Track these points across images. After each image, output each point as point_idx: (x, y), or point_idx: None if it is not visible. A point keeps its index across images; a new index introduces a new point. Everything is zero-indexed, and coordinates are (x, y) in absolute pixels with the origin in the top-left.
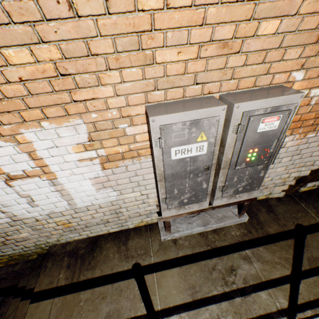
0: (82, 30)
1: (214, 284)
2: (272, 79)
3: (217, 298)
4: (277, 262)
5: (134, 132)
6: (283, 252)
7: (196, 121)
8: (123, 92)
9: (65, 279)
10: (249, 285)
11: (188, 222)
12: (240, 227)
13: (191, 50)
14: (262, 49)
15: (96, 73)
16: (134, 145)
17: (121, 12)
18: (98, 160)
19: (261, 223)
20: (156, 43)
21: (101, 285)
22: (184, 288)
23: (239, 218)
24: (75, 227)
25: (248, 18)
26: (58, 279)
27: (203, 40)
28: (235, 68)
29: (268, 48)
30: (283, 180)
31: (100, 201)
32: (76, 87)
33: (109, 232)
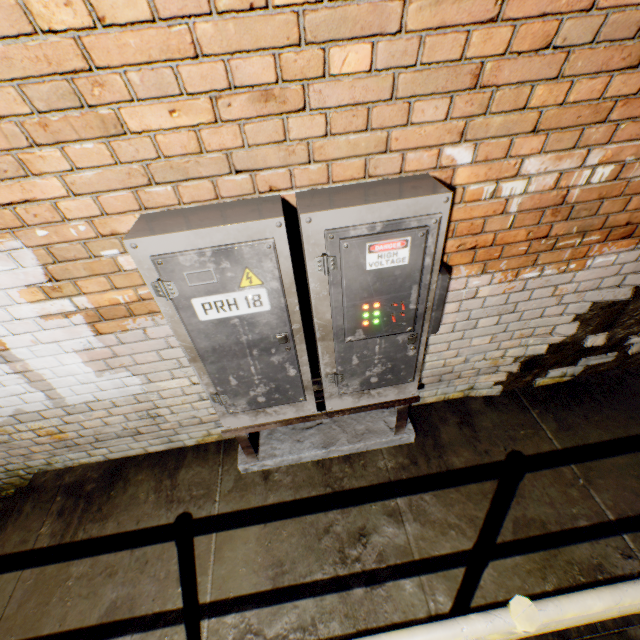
0: None
1: (320, 561)
2: (402, 161)
3: (319, 587)
4: (453, 524)
5: None
6: (469, 506)
7: (225, 248)
8: (85, 188)
9: (50, 536)
10: (387, 565)
11: (296, 438)
12: (399, 452)
13: (196, 105)
14: (356, 102)
15: (13, 152)
16: (146, 290)
17: (10, 36)
18: (81, 317)
19: (441, 447)
20: (114, 93)
21: (112, 551)
22: (262, 565)
23: (397, 435)
24: (74, 440)
25: (296, 42)
26: (38, 536)
27: (214, 87)
28: (309, 141)
29: (369, 100)
30: (492, 362)
31: (112, 393)
32: None
33: (149, 452)
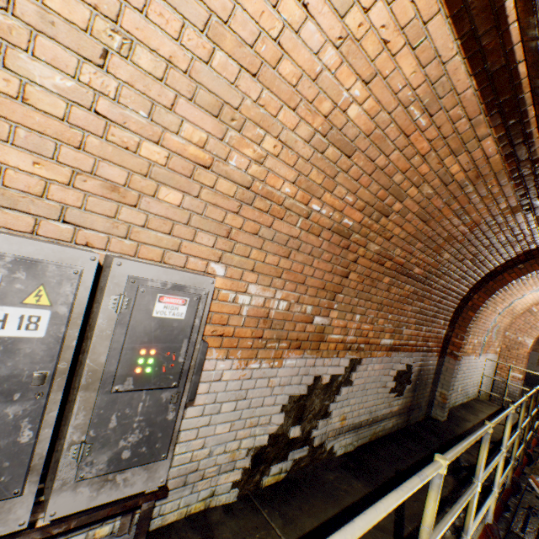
0: None
1: None
2: (187, 260)
3: None
4: None
5: None
6: None
7: (31, 259)
8: None
9: None
10: None
11: None
12: None
13: (59, 169)
14: (168, 217)
15: None
16: None
17: None
18: None
19: None
20: None
21: None
22: None
23: None
24: None
25: (145, 174)
26: None
27: (81, 167)
28: (132, 225)
29: (176, 220)
30: (231, 455)
31: None
32: None
33: None
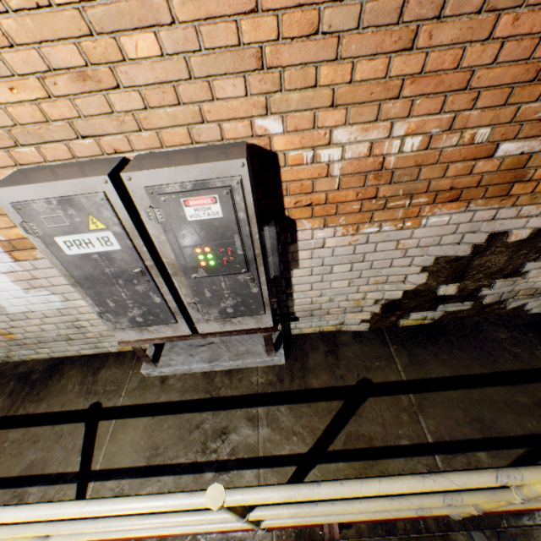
0: None
1: (186, 449)
2: (221, 130)
3: (180, 468)
4: (297, 432)
5: None
6: (314, 419)
7: (66, 198)
8: None
9: (0, 410)
10: (236, 458)
11: (190, 353)
12: (271, 371)
13: (29, 84)
14: (161, 81)
15: None
16: None
17: None
18: None
19: (306, 369)
20: None
21: (40, 425)
22: (143, 447)
23: (269, 357)
24: (22, 340)
25: (88, 33)
26: None
27: (37, 69)
28: (134, 113)
29: (172, 80)
30: (355, 303)
31: (41, 307)
32: None
33: (82, 354)
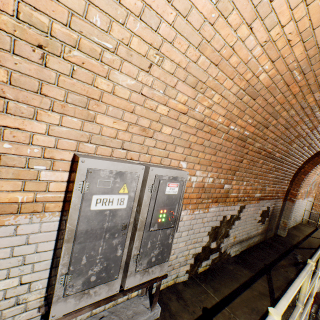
0: (44, 74)
1: None
2: (170, 162)
3: None
4: None
5: (51, 178)
6: None
7: (121, 172)
8: (56, 133)
9: None
10: None
11: None
12: None
13: (123, 124)
14: (164, 141)
15: (37, 108)
16: (43, 195)
17: (82, 81)
18: None
19: (174, 315)
20: (100, 109)
21: None
22: None
23: (152, 311)
24: None
25: (157, 121)
26: None
27: (131, 121)
28: (149, 147)
29: (167, 142)
30: (185, 257)
31: None
32: (4, 111)
33: None
